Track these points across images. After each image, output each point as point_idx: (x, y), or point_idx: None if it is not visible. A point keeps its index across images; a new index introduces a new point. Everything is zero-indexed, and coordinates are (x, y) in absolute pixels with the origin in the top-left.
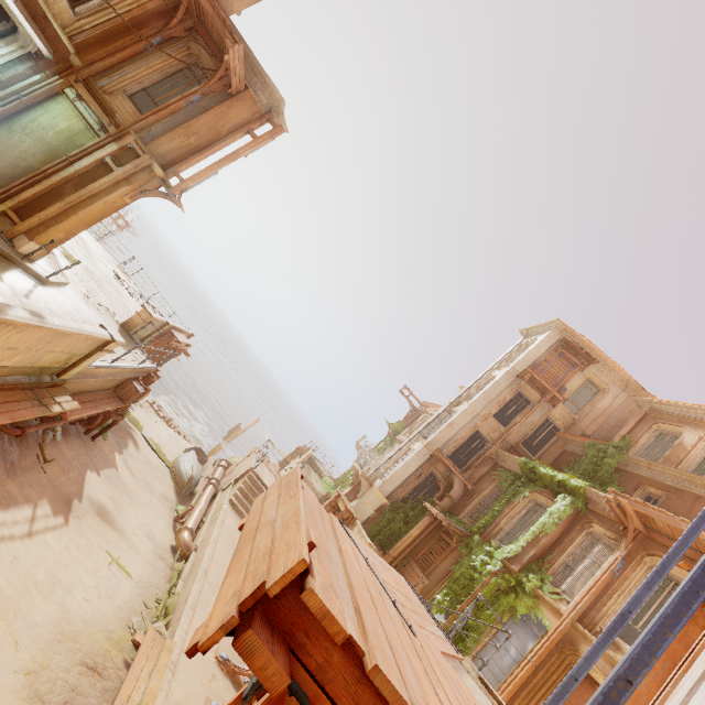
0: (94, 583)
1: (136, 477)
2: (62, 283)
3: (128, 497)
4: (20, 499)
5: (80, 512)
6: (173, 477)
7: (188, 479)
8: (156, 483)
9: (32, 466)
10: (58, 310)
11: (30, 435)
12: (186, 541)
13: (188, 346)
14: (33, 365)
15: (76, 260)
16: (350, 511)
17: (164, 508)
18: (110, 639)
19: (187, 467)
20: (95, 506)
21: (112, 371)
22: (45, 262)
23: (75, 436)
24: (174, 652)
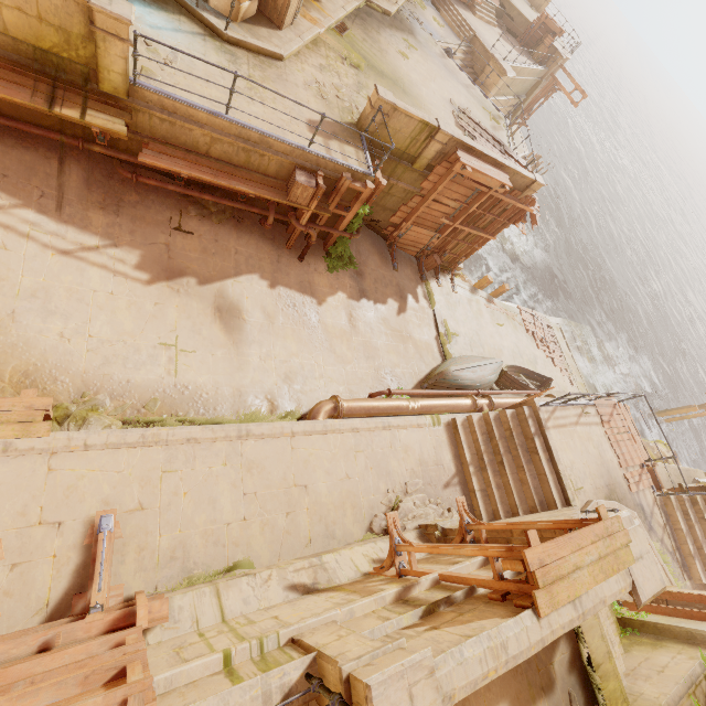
0: (106, 337)
1: (355, 330)
2: (264, 51)
3: (307, 332)
4: (97, 230)
5: (188, 291)
6: (434, 368)
7: (437, 373)
8: (393, 355)
9: (156, 223)
10: (209, 58)
11: (167, 196)
12: (317, 408)
13: (532, 204)
14: (11, 34)
15: (359, 63)
16: (526, 563)
17: (373, 381)
18: (30, 378)
19: (454, 363)
20: (224, 301)
21: (241, 134)
22: (260, 32)
23: (264, 240)
24: (30, 440)
